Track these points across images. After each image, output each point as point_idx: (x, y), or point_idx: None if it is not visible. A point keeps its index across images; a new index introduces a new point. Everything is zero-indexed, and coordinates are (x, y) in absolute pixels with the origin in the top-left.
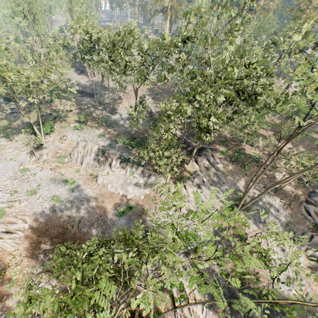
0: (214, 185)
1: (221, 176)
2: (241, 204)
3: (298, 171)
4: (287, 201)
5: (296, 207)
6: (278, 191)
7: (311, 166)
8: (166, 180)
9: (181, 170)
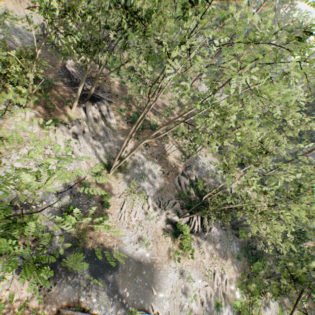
0: (97, 139)
1: (110, 132)
2: (115, 162)
3: (165, 124)
4: (167, 171)
5: (173, 177)
6: (163, 160)
7: (175, 119)
8: (25, 114)
9: (59, 112)
